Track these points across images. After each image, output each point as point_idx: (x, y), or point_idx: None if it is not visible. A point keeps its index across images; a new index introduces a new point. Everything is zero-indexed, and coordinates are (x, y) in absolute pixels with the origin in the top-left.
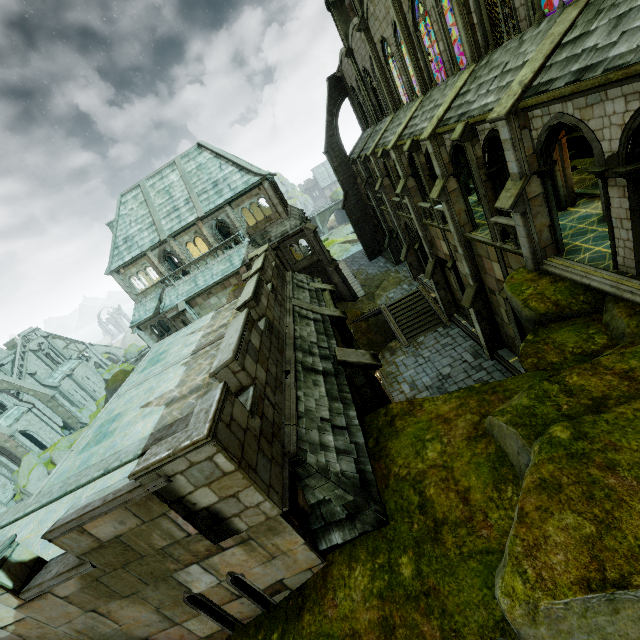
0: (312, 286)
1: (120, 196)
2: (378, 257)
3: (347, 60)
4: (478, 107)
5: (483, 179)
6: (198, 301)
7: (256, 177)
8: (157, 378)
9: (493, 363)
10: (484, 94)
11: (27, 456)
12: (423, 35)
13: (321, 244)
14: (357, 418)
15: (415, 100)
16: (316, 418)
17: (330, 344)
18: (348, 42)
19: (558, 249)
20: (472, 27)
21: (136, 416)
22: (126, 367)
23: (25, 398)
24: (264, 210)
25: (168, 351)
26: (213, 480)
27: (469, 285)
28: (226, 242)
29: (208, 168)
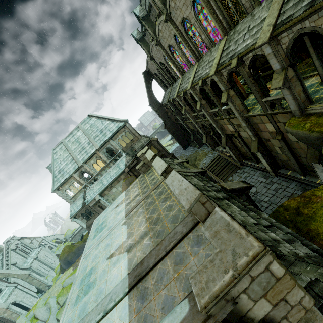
0: (175, 162)
1: (52, 150)
2: (188, 147)
3: (150, 62)
4: (242, 48)
5: (252, 82)
6: (105, 193)
7: (121, 122)
8: (108, 238)
9: (278, 178)
10: (242, 42)
11: (19, 319)
12: (191, 36)
13: (162, 146)
14: (270, 218)
15: (193, 66)
16: (252, 224)
17: (212, 184)
18: (150, 54)
19: (310, 101)
20: (220, 21)
21: (107, 265)
22: (67, 244)
23: (12, 280)
24: (125, 140)
25: (106, 221)
26: (267, 289)
27: (252, 141)
28: (114, 158)
29: (96, 125)
